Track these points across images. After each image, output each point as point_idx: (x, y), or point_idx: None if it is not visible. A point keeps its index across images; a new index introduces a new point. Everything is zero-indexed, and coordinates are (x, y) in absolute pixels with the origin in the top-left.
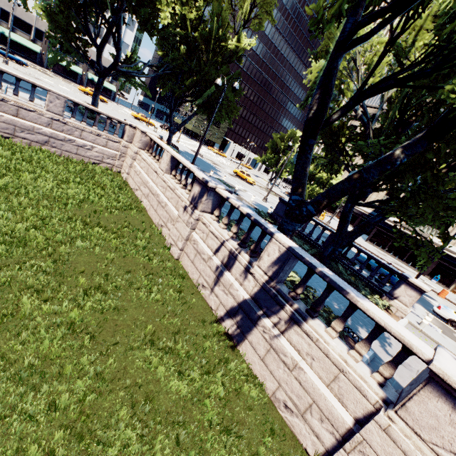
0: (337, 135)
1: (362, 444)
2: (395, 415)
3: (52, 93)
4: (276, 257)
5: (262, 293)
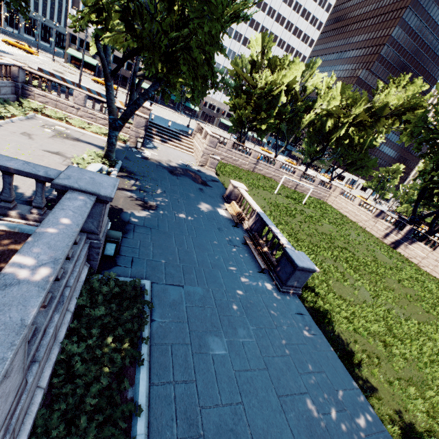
0: (429, 194)
1: (427, 257)
2: (433, 251)
3: (317, 179)
4: (408, 230)
5: (403, 237)
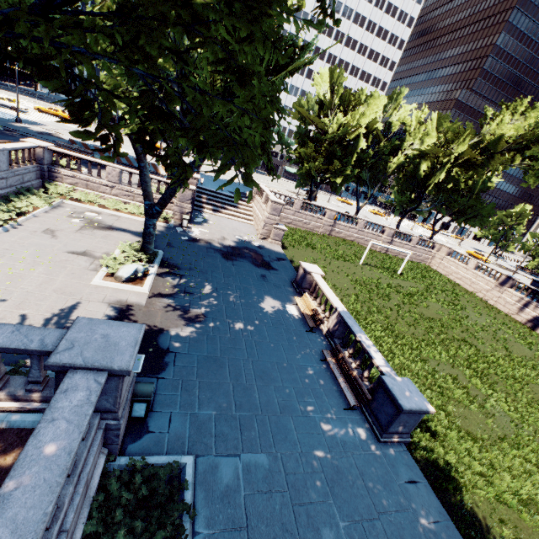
0: None
1: None
2: None
3: (415, 237)
4: None
5: None
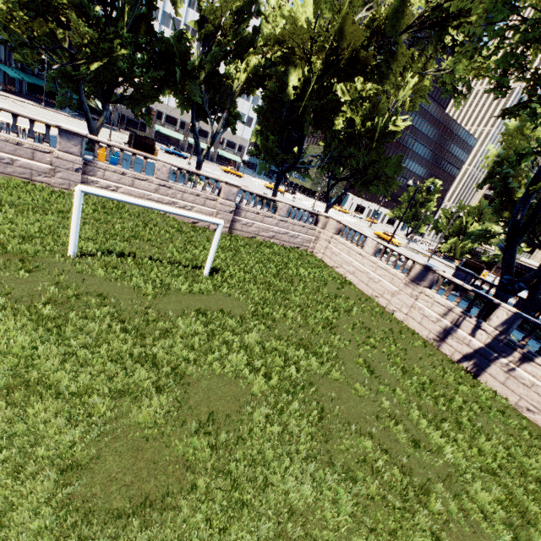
0: None
1: None
2: None
3: (282, 203)
4: (505, 319)
5: (495, 342)
